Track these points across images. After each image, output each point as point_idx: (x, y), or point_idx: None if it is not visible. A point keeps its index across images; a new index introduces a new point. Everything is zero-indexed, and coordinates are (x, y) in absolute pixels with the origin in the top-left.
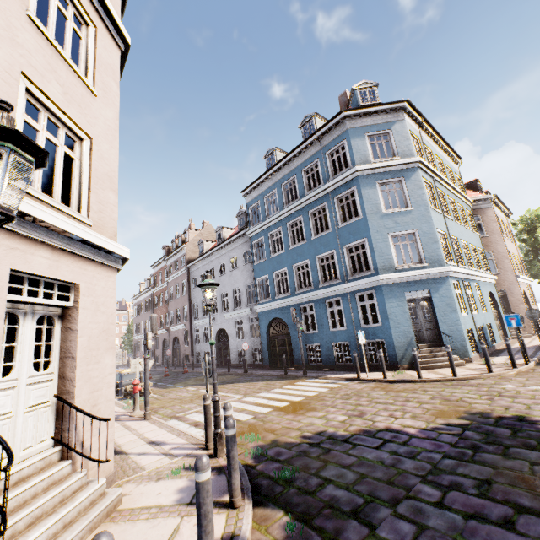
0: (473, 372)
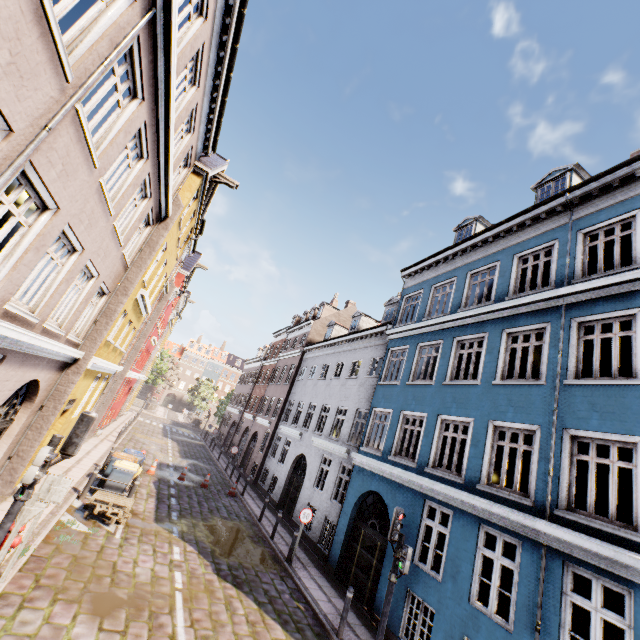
0: None
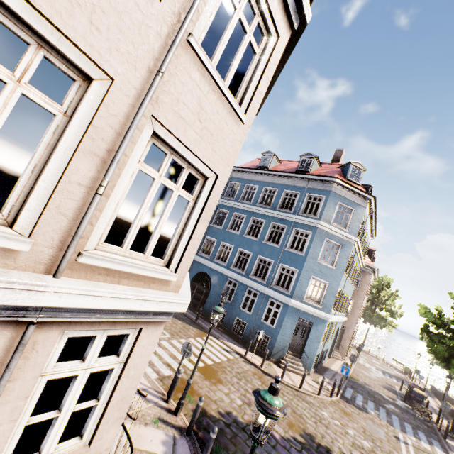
0: (309, 388)
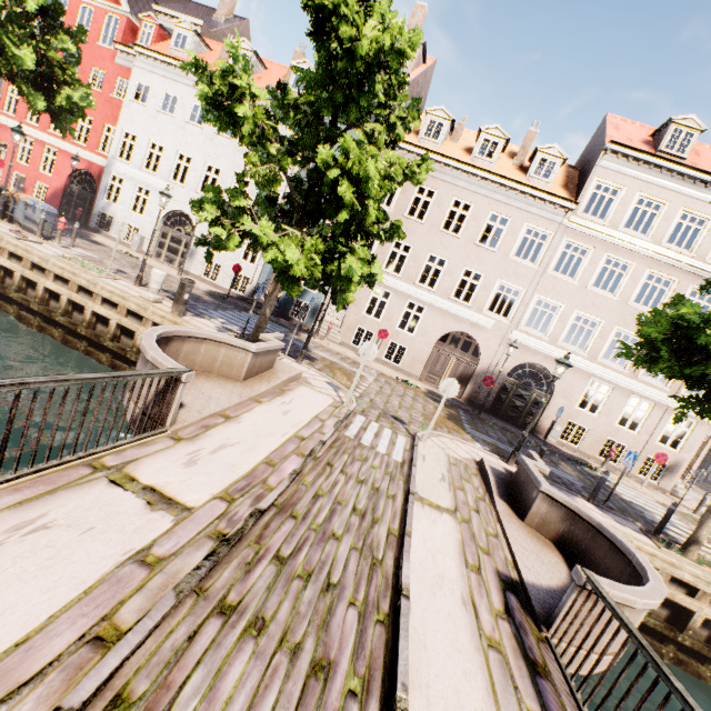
0: None
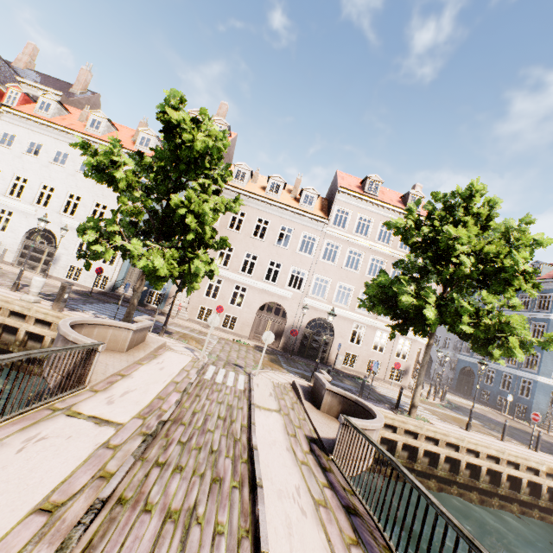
0: None
